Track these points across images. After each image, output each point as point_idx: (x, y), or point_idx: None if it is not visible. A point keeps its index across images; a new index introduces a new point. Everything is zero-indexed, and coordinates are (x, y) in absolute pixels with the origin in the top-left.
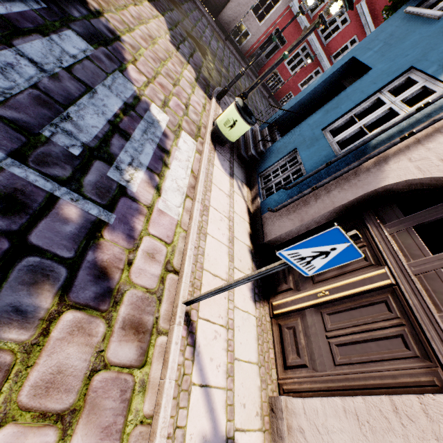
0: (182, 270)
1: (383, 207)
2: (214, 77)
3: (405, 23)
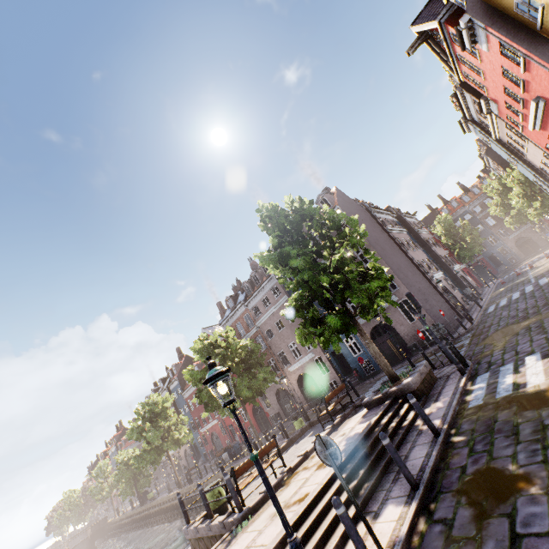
0: None
1: None
2: None
3: None
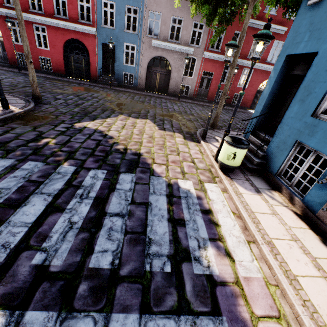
0: None
1: None
2: (190, 126)
3: (318, 10)
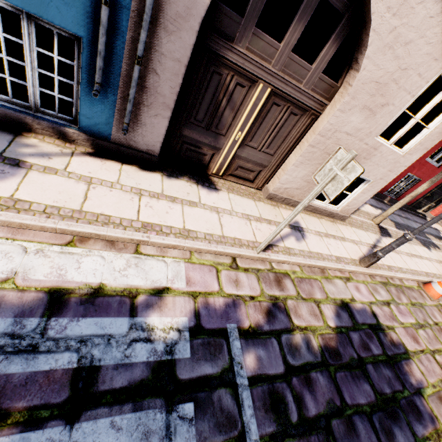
0: (234, 255)
1: (217, 19)
2: None
3: None
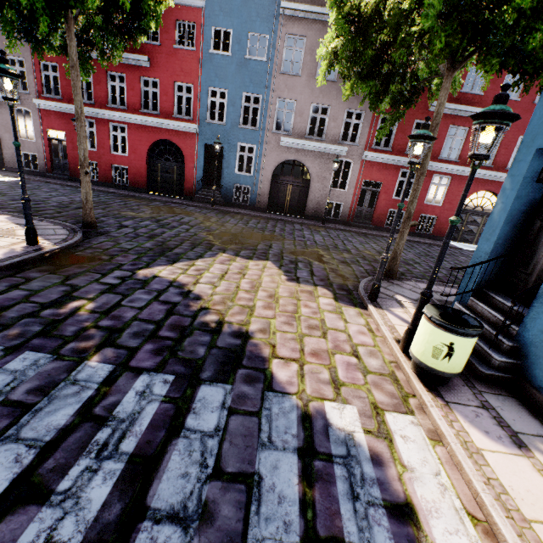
0: None
1: None
2: (345, 272)
3: None
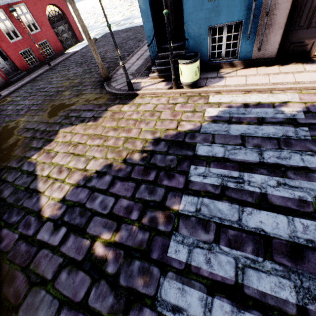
0: None
1: None
2: (93, 97)
3: None
